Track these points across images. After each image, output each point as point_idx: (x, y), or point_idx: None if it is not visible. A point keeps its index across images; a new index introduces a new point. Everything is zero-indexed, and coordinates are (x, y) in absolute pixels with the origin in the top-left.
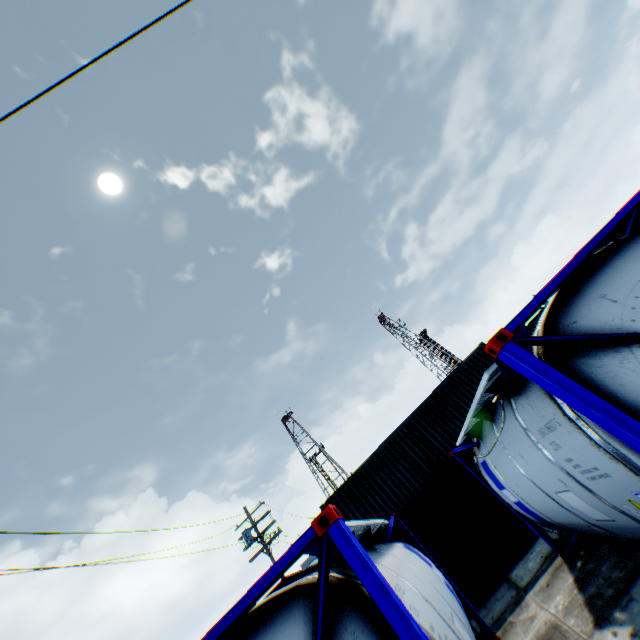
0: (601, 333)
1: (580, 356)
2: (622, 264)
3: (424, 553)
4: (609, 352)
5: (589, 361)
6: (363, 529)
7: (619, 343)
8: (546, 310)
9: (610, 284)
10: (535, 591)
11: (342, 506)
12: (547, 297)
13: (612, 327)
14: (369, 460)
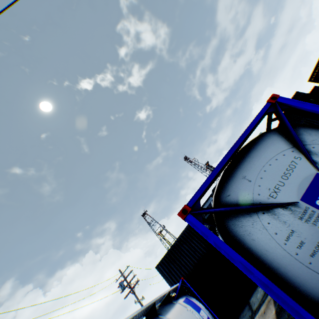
0: (242, 203)
1: (231, 219)
2: (256, 154)
3: (198, 299)
4: (247, 216)
5: (236, 222)
6: (151, 304)
7: (252, 210)
8: (217, 185)
9: (248, 169)
10: (259, 315)
11: (166, 265)
12: (213, 180)
13: (248, 199)
14: (178, 239)
